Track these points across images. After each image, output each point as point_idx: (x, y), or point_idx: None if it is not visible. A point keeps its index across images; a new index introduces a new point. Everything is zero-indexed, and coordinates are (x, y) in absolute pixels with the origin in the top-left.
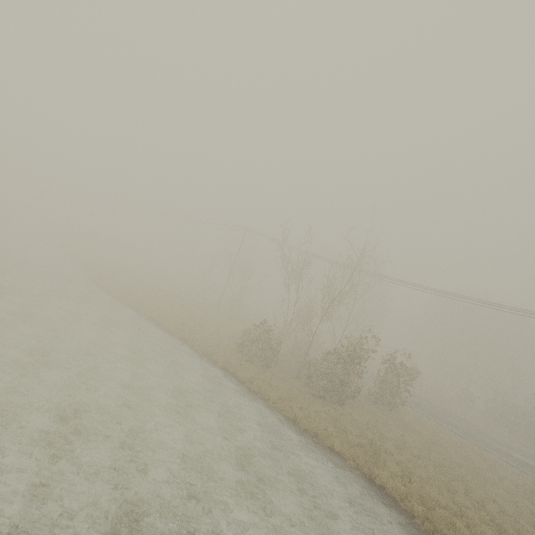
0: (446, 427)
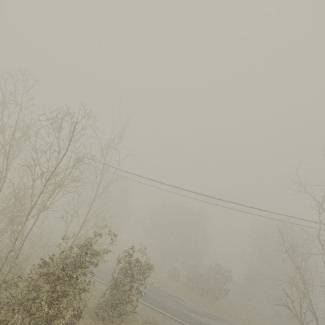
0: (168, 316)
